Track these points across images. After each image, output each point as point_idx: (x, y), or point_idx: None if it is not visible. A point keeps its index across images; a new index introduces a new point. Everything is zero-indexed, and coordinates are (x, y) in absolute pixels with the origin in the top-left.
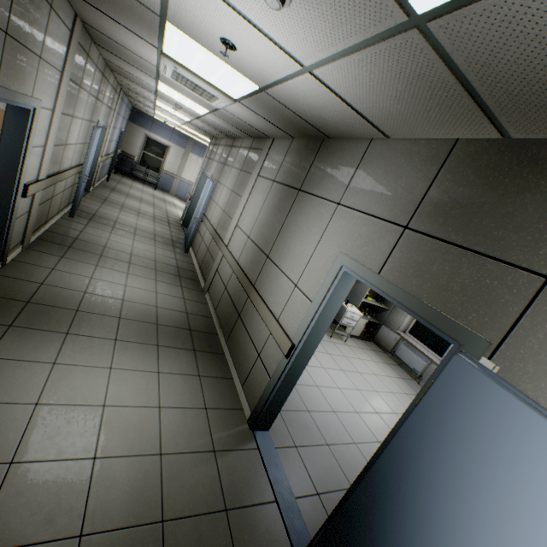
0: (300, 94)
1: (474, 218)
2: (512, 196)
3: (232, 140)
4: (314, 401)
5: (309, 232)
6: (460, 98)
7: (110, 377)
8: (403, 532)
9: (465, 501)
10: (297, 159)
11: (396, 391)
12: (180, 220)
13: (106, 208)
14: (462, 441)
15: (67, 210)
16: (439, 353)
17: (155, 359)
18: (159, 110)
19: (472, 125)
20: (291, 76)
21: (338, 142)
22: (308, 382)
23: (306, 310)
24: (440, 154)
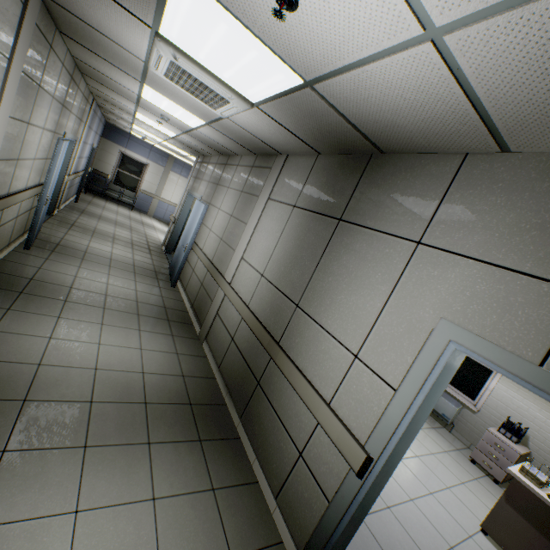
0: (379, 86)
1: None
2: None
3: (225, 158)
4: None
5: (368, 278)
6: None
7: (75, 533)
8: None
9: None
10: (330, 180)
11: (435, 451)
12: (162, 246)
13: (73, 234)
14: None
15: (22, 240)
16: (470, 395)
17: (147, 472)
18: (138, 124)
19: None
20: (382, 53)
21: (398, 158)
22: None
23: (384, 400)
24: None
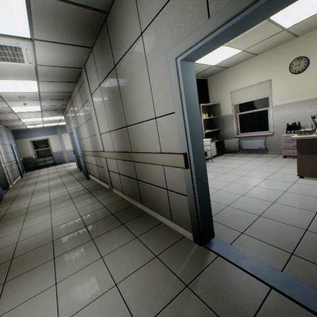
0: None
1: None
2: None
3: (70, 100)
4: (225, 198)
5: (138, 77)
6: None
7: (57, 292)
8: None
9: None
10: (101, 54)
11: (262, 164)
12: (77, 169)
13: (24, 189)
14: None
15: None
16: (265, 129)
17: (95, 249)
18: (22, 117)
19: None
20: None
21: (113, 7)
22: (211, 191)
23: (175, 123)
24: None
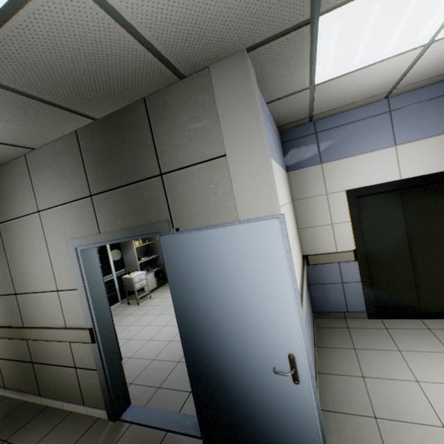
0: None
1: (117, 167)
2: (122, 147)
3: None
4: (153, 350)
5: (34, 246)
6: (43, 107)
7: None
8: (210, 341)
9: (210, 295)
10: None
11: None
12: None
13: None
14: (191, 272)
15: None
16: None
17: None
18: None
19: (71, 120)
20: None
21: (0, 170)
22: (141, 345)
23: (79, 298)
24: (74, 143)
